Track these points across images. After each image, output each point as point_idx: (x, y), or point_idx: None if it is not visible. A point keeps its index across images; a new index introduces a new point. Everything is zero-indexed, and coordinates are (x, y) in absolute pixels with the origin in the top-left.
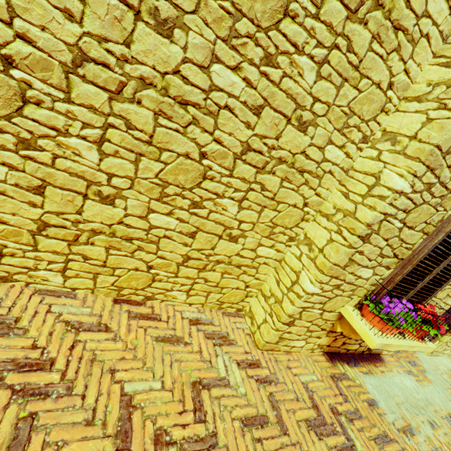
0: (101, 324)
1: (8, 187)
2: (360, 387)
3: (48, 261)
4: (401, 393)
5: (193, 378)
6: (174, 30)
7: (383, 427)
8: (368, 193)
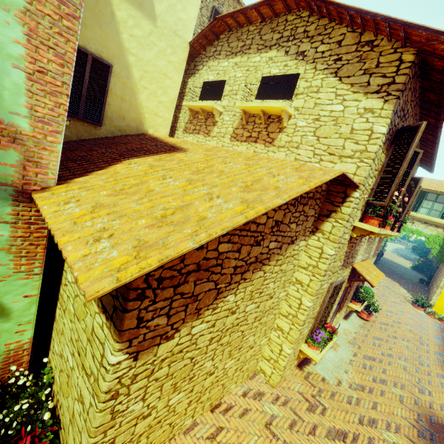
0: (218, 428)
1: (182, 398)
2: (316, 374)
3: (188, 415)
4: (331, 364)
5: (264, 424)
6: (236, 310)
7: (331, 389)
8: (299, 307)
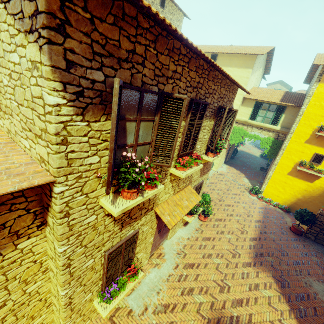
0: None
1: None
2: (125, 308)
3: None
4: (147, 287)
5: None
6: None
7: (132, 322)
8: (58, 293)
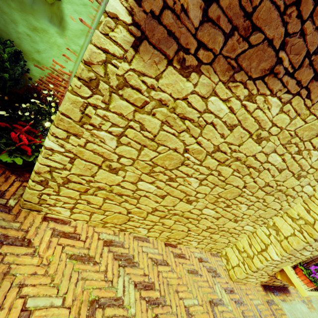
0: (164, 260)
1: (151, 194)
2: (281, 310)
3: (146, 224)
4: (301, 316)
5: (209, 298)
6: (263, 141)
7: None
8: None
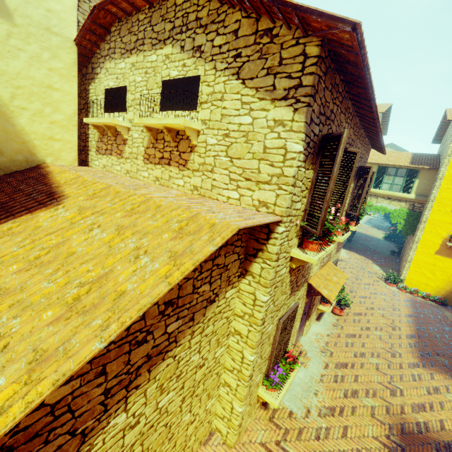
0: None
1: None
2: (283, 409)
3: None
4: (300, 388)
5: None
6: (139, 420)
7: (298, 425)
8: (242, 361)
